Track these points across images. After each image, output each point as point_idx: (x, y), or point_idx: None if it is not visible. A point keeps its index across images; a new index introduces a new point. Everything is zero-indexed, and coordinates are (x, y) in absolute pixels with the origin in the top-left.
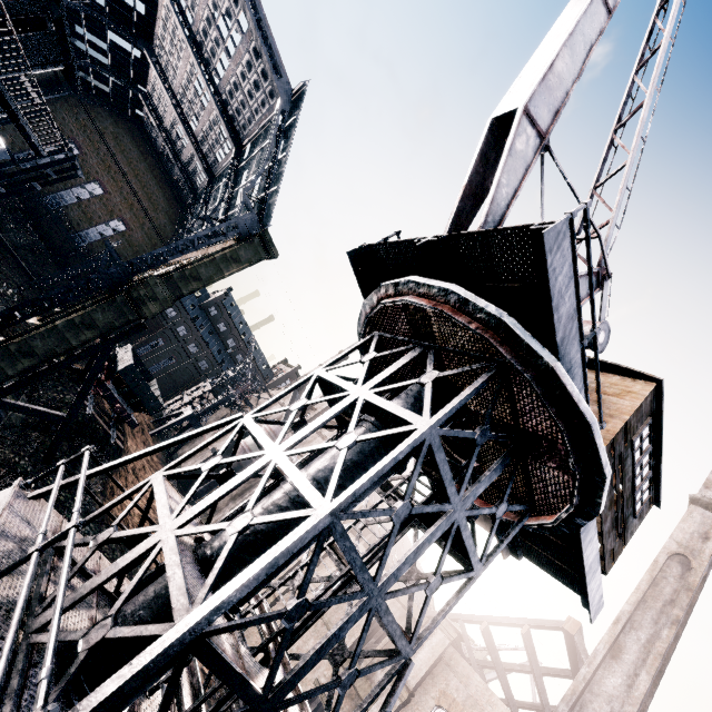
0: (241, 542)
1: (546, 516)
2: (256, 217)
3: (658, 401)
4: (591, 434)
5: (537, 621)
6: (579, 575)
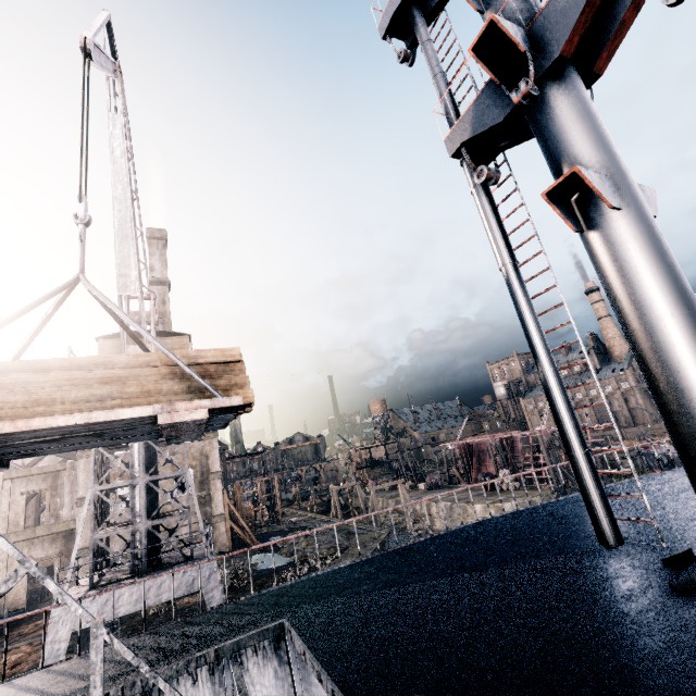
0: (151, 505)
1: None
2: None
3: (190, 339)
4: None
5: None
6: None
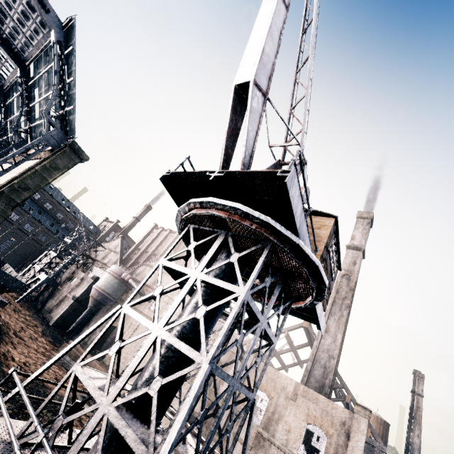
0: None
1: (300, 302)
2: (62, 131)
3: (336, 226)
4: (318, 270)
5: (291, 327)
6: (315, 318)
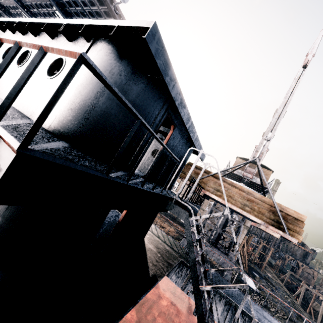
0: (224, 225)
1: None
2: None
3: (272, 172)
4: None
5: None
6: None
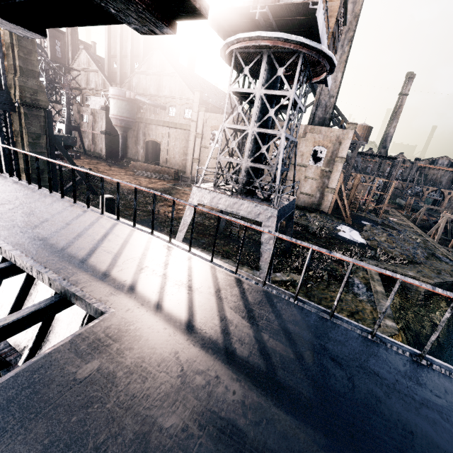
0: (256, 152)
1: (316, 78)
2: None
3: None
4: (332, 60)
5: None
6: (324, 81)
